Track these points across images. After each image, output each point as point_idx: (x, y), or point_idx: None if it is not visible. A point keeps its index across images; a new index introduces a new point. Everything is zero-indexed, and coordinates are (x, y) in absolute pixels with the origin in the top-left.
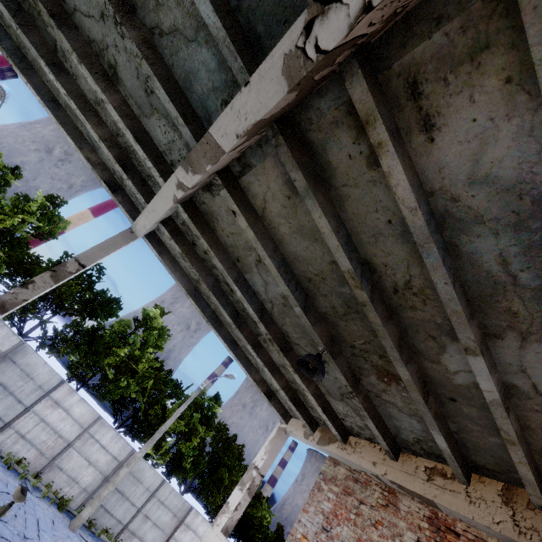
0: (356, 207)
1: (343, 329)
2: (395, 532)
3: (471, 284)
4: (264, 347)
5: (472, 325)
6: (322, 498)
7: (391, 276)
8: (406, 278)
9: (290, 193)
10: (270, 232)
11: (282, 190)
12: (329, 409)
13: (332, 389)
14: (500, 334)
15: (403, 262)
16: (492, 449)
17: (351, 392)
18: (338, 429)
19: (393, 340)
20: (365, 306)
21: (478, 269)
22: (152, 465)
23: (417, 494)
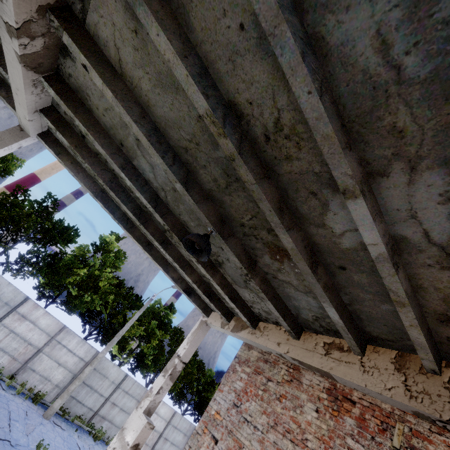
0: (203, 15)
1: (229, 206)
2: (297, 404)
3: (346, 101)
4: (173, 244)
5: (348, 156)
6: (235, 378)
7: (259, 117)
8: (274, 115)
9: (135, 23)
10: (135, 94)
11: (126, 21)
12: (236, 297)
13: (236, 278)
14: (384, 170)
15: (267, 91)
16: (385, 317)
17: (247, 274)
18: (247, 316)
19: (270, 201)
20: (234, 161)
21: (352, 71)
22: (119, 363)
23: (315, 368)
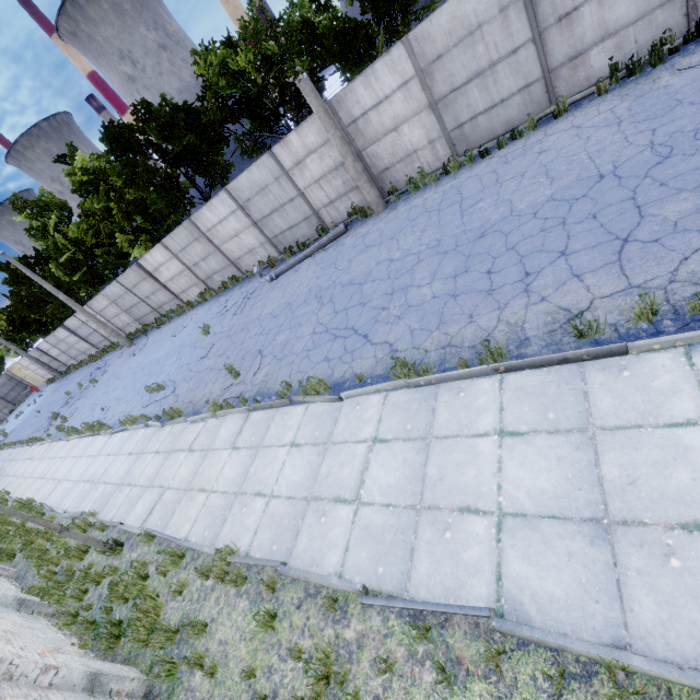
0: None
1: None
2: None
3: None
4: None
5: None
6: None
7: None
8: None
9: None
10: None
11: None
12: None
13: None
14: None
15: None
16: None
17: None
18: None
19: None
20: None
21: None
22: None
23: None
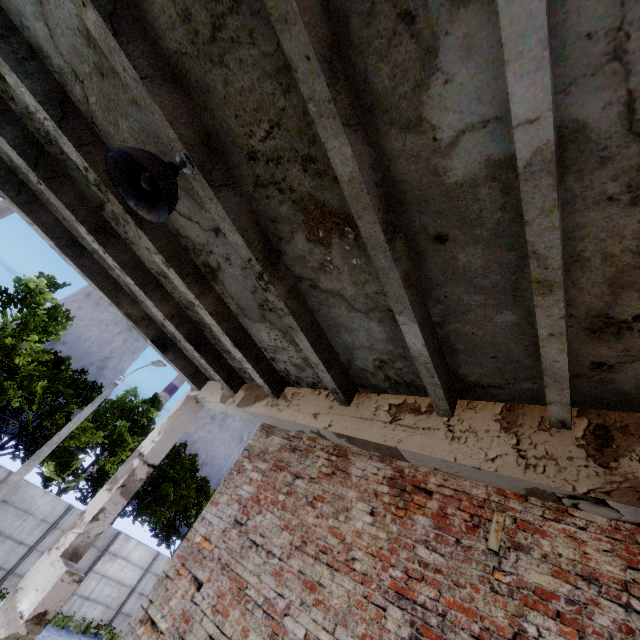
0: None
1: (223, 101)
2: (341, 507)
3: None
4: (122, 237)
5: None
6: (241, 481)
7: None
8: None
9: None
10: None
11: None
12: (246, 342)
13: (245, 300)
14: None
15: None
16: (497, 341)
17: (261, 274)
18: (264, 376)
19: (309, 27)
20: None
21: None
22: (60, 491)
23: (374, 445)
